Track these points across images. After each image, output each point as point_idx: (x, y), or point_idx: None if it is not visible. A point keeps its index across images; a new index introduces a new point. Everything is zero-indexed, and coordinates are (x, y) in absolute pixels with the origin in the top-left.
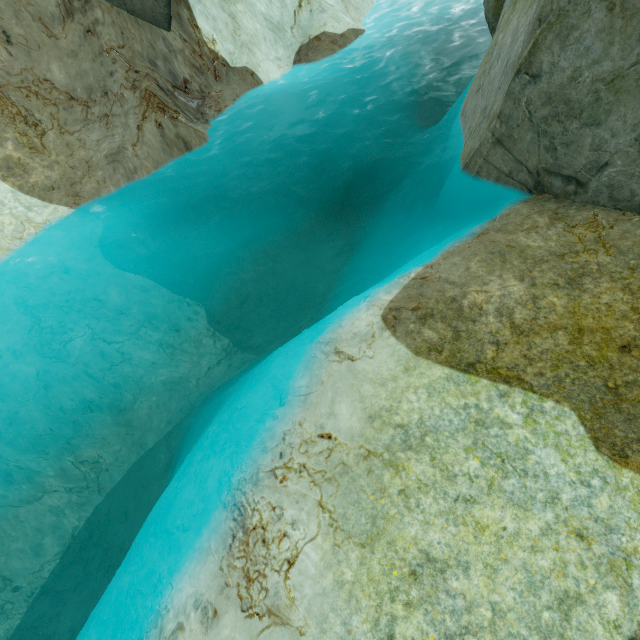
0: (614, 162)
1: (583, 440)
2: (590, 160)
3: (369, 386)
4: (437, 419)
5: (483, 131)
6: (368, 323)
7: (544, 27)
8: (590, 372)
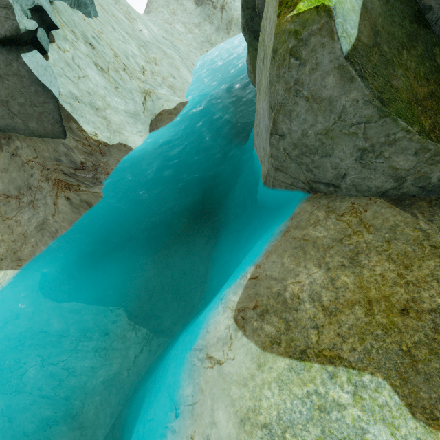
0: (349, 173)
1: (401, 409)
2: (335, 174)
3: (236, 388)
4: (290, 412)
5: (266, 163)
6: (225, 326)
7: (275, 112)
8: (387, 339)
